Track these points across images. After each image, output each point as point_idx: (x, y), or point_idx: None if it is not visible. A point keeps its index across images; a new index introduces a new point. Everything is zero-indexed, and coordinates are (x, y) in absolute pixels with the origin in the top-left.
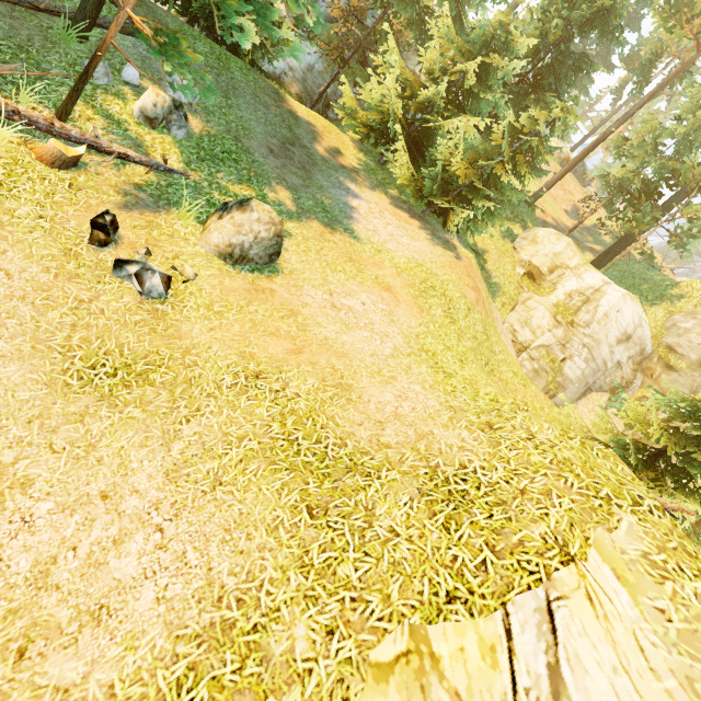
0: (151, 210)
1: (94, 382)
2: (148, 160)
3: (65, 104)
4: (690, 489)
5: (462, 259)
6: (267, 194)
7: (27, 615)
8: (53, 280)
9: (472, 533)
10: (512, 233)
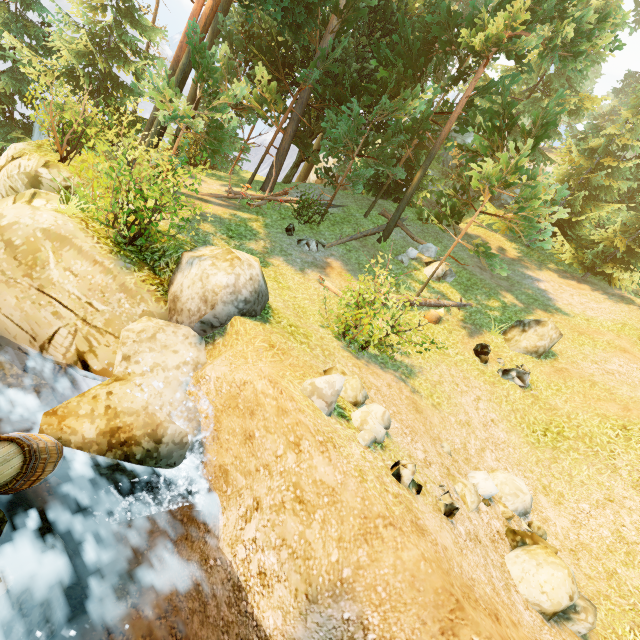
0: (478, 334)
1: (541, 440)
2: (456, 303)
3: (422, 288)
4: None
5: None
6: (504, 300)
7: (637, 554)
8: (491, 388)
9: None
10: None
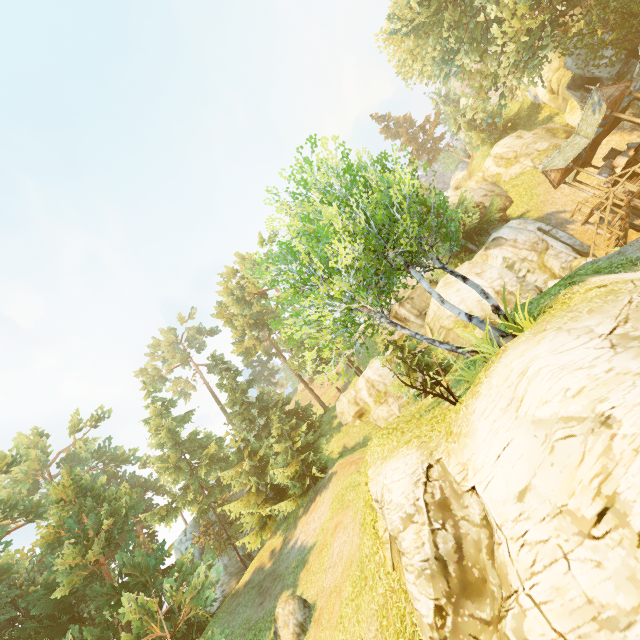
0: None
1: None
2: None
3: None
4: (432, 365)
5: (337, 470)
6: None
7: None
8: None
9: (366, 514)
10: (338, 425)
